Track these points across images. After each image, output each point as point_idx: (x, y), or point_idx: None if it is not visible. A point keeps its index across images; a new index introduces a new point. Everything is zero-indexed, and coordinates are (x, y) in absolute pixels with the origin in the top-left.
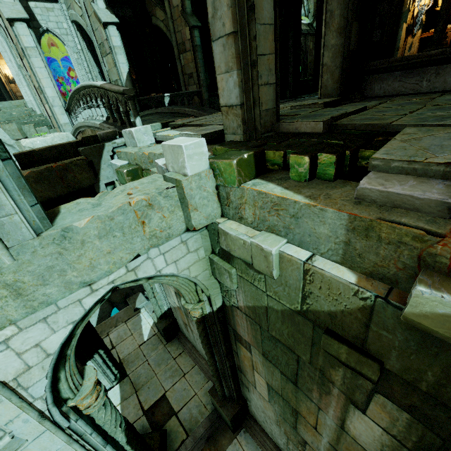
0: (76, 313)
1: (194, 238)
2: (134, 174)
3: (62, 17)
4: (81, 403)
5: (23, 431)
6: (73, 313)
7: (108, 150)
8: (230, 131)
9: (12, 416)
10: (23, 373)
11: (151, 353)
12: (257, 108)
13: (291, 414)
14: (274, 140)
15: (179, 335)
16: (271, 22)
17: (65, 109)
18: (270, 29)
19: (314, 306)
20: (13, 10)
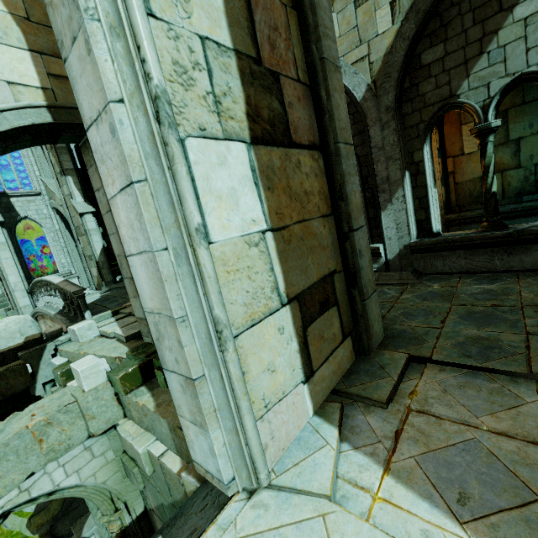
0: None
1: (100, 442)
2: (69, 373)
3: (43, 205)
4: None
5: None
6: None
7: (49, 349)
8: (144, 334)
9: None
10: None
11: None
12: None
13: None
14: None
15: None
16: None
17: (27, 291)
18: None
19: (175, 497)
20: None
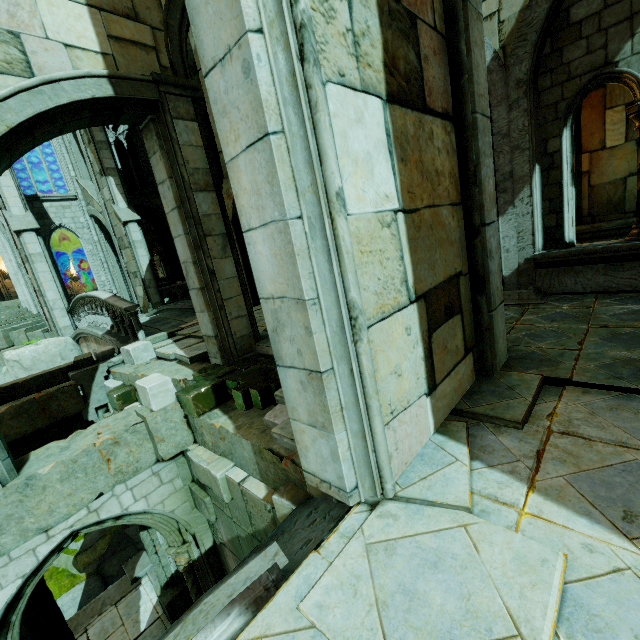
0: (28, 564)
1: (168, 468)
2: (126, 397)
3: (80, 212)
4: None
5: None
6: (25, 564)
7: (102, 371)
8: (212, 355)
9: None
10: None
11: None
12: (230, 337)
13: None
14: (244, 365)
15: None
16: (235, 275)
17: (67, 311)
18: (234, 280)
19: (257, 526)
20: (23, 223)
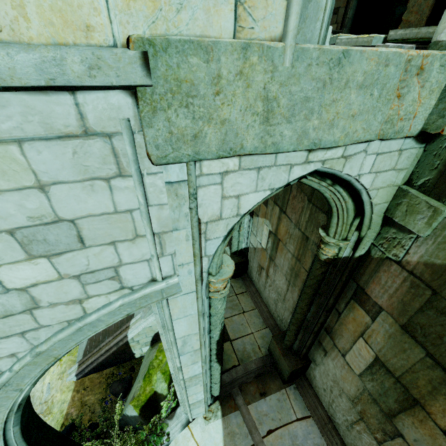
0: (280, 179)
1: (409, 152)
2: None
3: None
4: (214, 284)
5: (183, 281)
6: (279, 178)
7: None
8: None
9: (185, 261)
10: (214, 221)
11: None
12: None
13: (399, 400)
14: None
15: (245, 276)
16: None
17: None
18: None
19: None
20: None
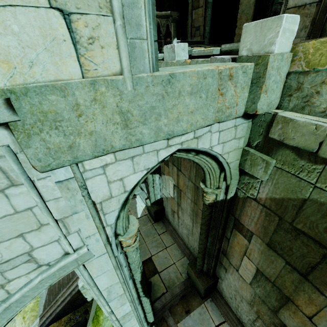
0: (152, 161)
1: (242, 126)
2: None
3: None
4: (125, 241)
5: (93, 248)
6: (150, 160)
7: None
8: None
9: (90, 233)
10: (107, 200)
11: (142, 227)
12: None
13: (278, 299)
14: None
15: (164, 219)
16: None
17: None
18: None
19: None
20: None
